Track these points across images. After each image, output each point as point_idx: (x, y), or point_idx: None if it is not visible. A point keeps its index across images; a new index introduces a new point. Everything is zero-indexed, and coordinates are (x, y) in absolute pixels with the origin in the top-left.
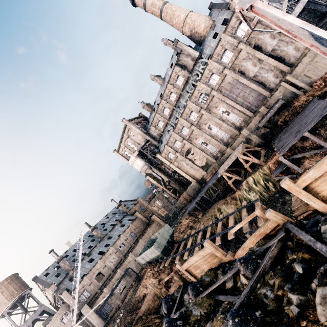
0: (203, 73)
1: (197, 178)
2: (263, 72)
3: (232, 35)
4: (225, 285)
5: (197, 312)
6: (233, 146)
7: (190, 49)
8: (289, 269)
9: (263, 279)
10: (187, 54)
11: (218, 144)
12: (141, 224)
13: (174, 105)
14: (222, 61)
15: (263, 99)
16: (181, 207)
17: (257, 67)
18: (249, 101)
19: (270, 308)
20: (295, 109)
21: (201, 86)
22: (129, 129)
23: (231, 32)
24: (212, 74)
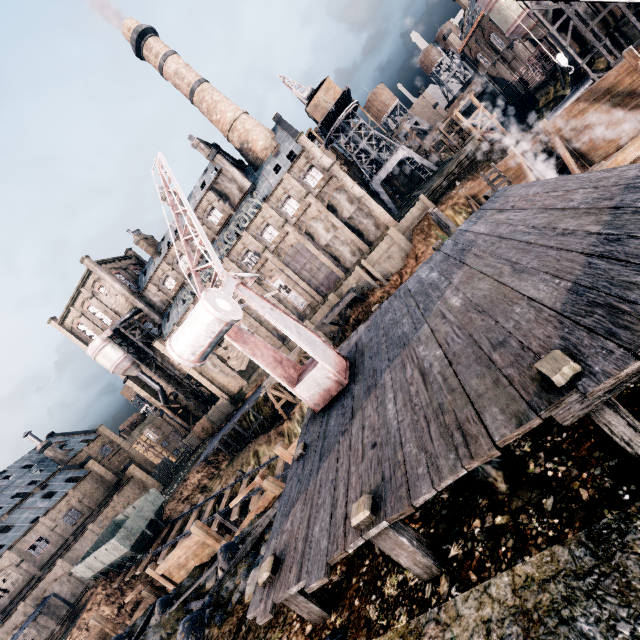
0: (254, 220)
1: (231, 390)
2: (338, 244)
3: (299, 179)
4: (206, 586)
5: (157, 636)
6: (291, 344)
7: (238, 174)
8: (259, 551)
9: (235, 569)
10: (232, 179)
11: (271, 336)
12: (100, 487)
13: (202, 255)
14: (283, 211)
15: (337, 281)
16: (194, 445)
17: (330, 234)
18: (319, 279)
19: (224, 601)
20: (370, 306)
21: (249, 238)
22: (98, 280)
23: (298, 175)
24: (267, 226)
